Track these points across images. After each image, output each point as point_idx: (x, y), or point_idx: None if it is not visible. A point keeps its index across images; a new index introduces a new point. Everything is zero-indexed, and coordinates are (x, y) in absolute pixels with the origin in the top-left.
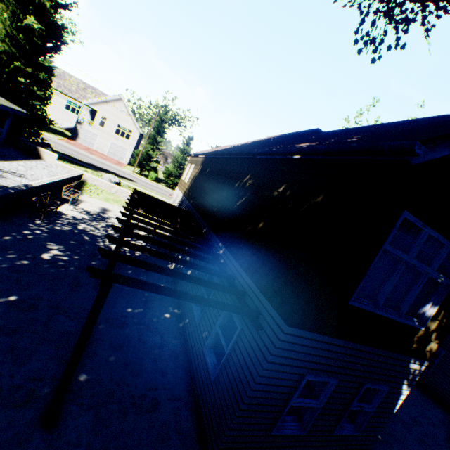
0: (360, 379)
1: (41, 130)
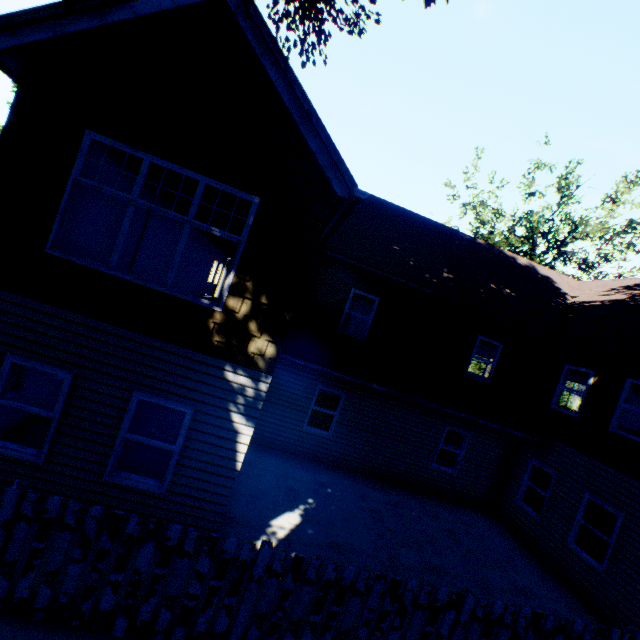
0: (126, 383)
1: None
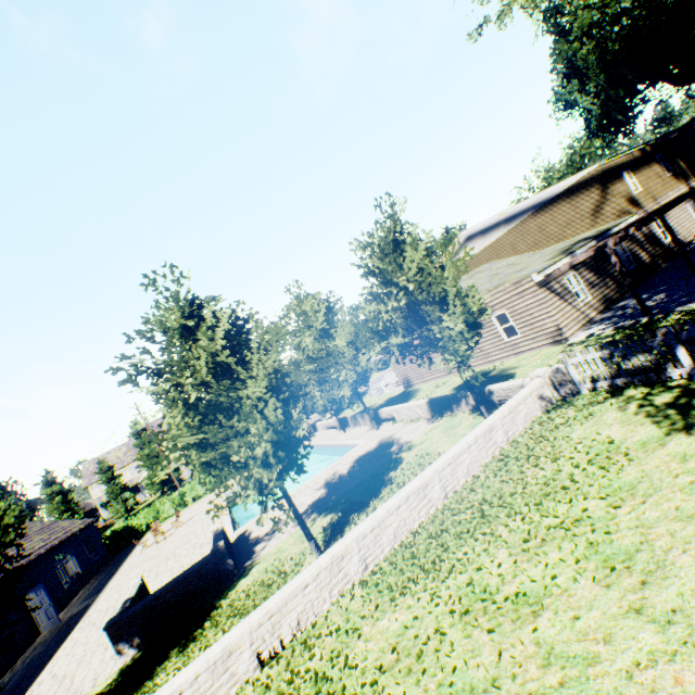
0: None
1: None
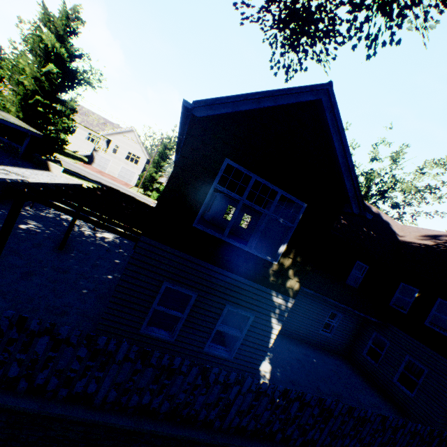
0: (222, 300)
1: (55, 150)
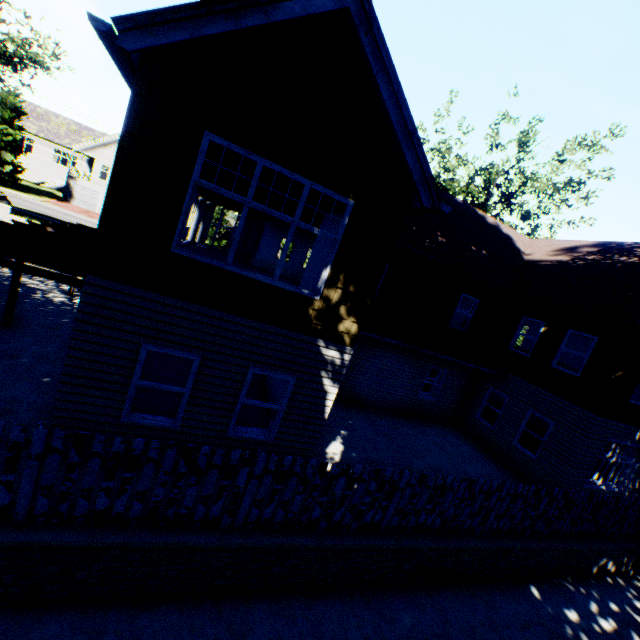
0: (242, 361)
1: None
